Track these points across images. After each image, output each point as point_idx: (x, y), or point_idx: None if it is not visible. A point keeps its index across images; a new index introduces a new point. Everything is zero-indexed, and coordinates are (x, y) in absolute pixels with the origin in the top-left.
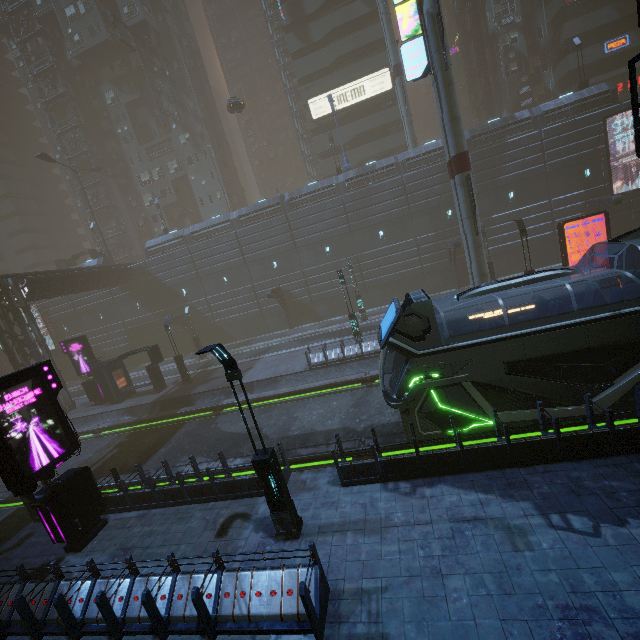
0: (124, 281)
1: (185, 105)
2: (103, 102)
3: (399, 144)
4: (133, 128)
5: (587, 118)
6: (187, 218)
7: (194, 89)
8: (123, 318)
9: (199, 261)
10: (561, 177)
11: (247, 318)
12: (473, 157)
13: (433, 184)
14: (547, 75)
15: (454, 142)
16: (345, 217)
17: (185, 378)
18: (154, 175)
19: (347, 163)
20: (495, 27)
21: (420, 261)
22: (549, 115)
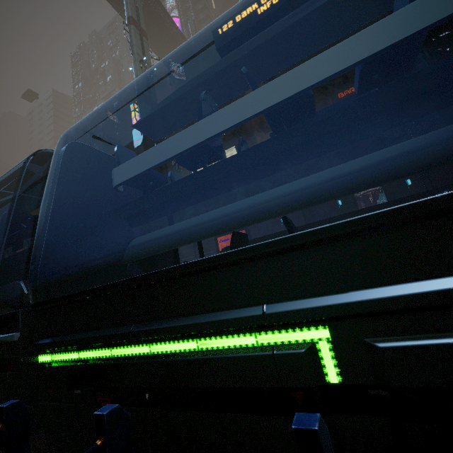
0: None
1: None
2: None
3: None
4: None
5: None
6: None
7: None
8: None
9: None
10: (319, 206)
11: None
12: None
13: None
14: None
15: None
16: None
17: None
18: None
19: None
20: None
21: None
22: None
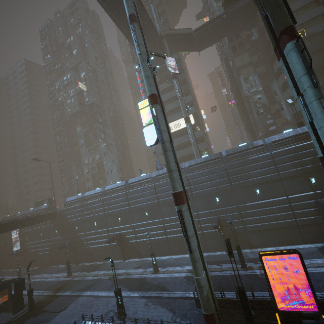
0: (51, 219)
1: (105, 132)
2: (76, 131)
3: (200, 149)
4: (85, 141)
5: (303, 146)
6: (101, 180)
7: (111, 125)
8: (50, 237)
9: (85, 212)
10: (292, 181)
11: (103, 248)
12: (228, 167)
13: (205, 181)
14: (284, 113)
15: (171, 185)
16: (156, 196)
17: (30, 306)
18: (90, 160)
19: (159, 165)
20: (246, 93)
21: (201, 227)
22: (276, 143)
